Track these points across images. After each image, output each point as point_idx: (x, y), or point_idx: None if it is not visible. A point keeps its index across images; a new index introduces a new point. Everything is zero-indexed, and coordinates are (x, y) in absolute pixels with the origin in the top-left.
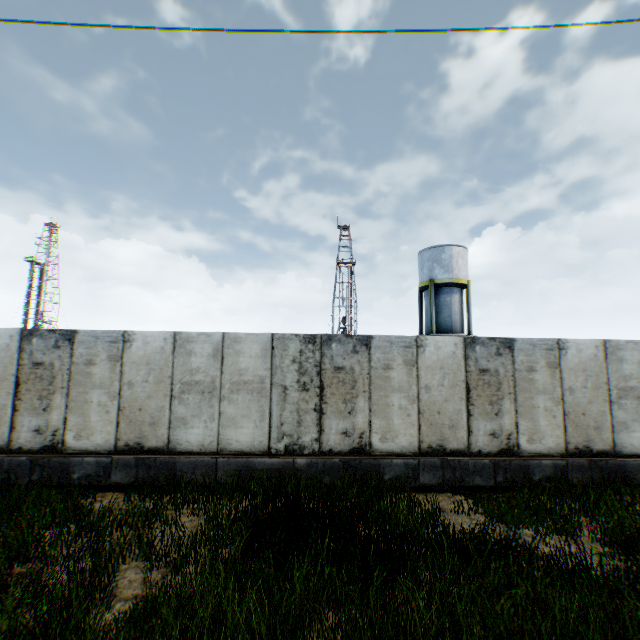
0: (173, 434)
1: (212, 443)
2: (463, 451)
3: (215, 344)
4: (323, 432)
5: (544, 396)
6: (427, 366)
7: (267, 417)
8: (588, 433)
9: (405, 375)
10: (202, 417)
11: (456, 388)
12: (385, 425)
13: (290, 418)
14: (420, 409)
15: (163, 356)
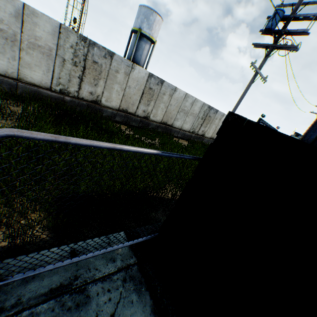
0: None
1: (14, 73)
2: (133, 114)
3: (17, 8)
4: (81, 89)
5: (163, 104)
6: (132, 78)
7: (52, 71)
8: (169, 119)
9: (123, 78)
10: (6, 55)
11: (139, 91)
12: (109, 95)
13: (65, 77)
14: (124, 94)
15: None
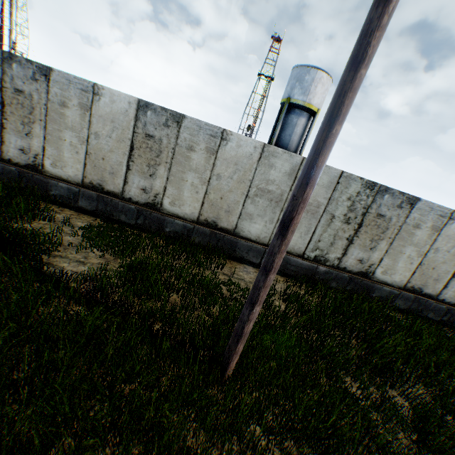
0: None
1: None
2: (117, 194)
3: None
4: (5, 143)
5: (195, 174)
6: (100, 115)
7: None
8: (220, 213)
9: (79, 117)
10: None
11: (122, 143)
12: (57, 154)
13: None
14: (88, 151)
15: None
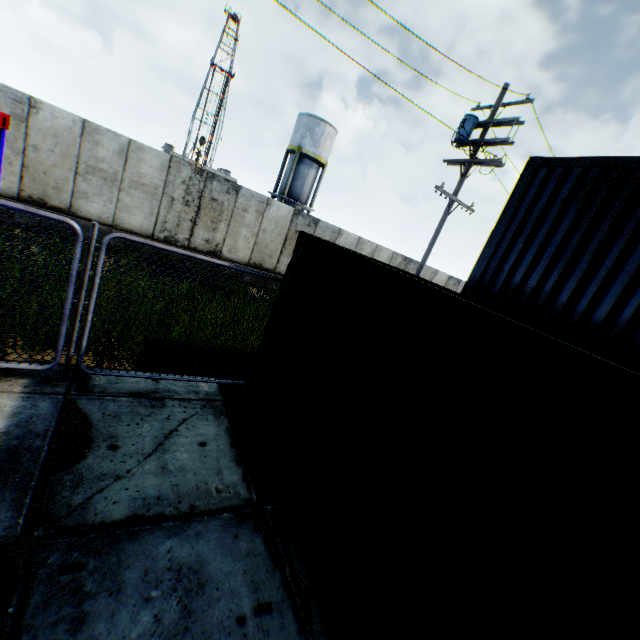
0: (76, 202)
1: (109, 219)
2: (271, 270)
3: (122, 145)
4: (193, 236)
5: None
6: (269, 218)
7: (156, 214)
8: None
9: (254, 219)
10: (103, 198)
11: (280, 236)
12: (233, 244)
13: (172, 220)
14: (256, 241)
15: (72, 136)
